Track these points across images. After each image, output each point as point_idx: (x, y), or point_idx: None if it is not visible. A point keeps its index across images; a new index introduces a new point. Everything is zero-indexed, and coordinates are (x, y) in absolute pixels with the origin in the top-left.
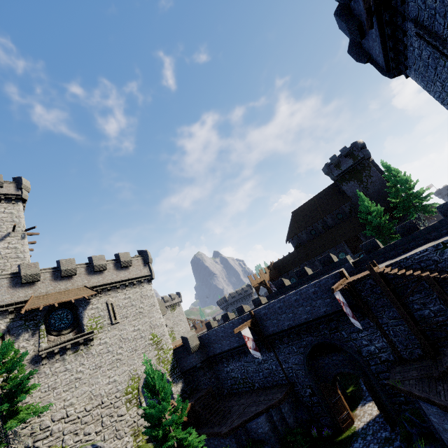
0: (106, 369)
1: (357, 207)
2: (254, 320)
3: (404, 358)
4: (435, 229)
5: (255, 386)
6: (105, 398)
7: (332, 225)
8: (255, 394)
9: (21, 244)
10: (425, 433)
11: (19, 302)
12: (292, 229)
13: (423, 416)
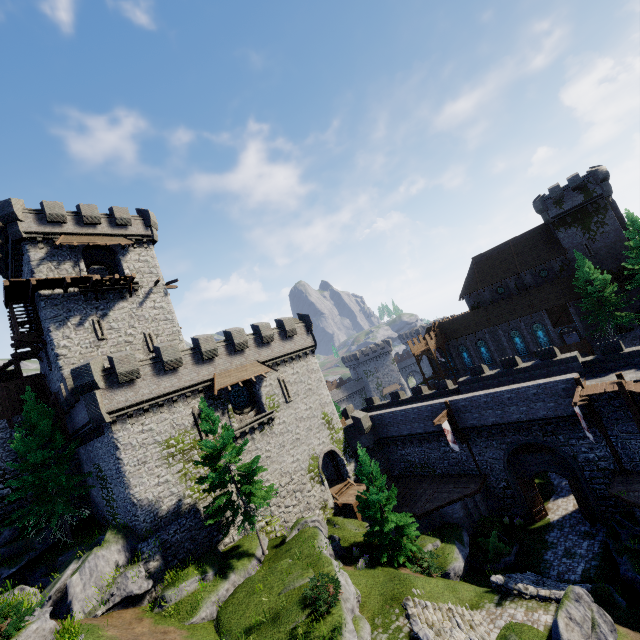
0: (289, 448)
1: (572, 265)
2: (449, 411)
3: (627, 469)
4: None
5: (436, 472)
6: (293, 475)
7: (531, 285)
8: (440, 480)
9: (166, 303)
10: (635, 535)
11: (206, 380)
12: (471, 283)
13: None
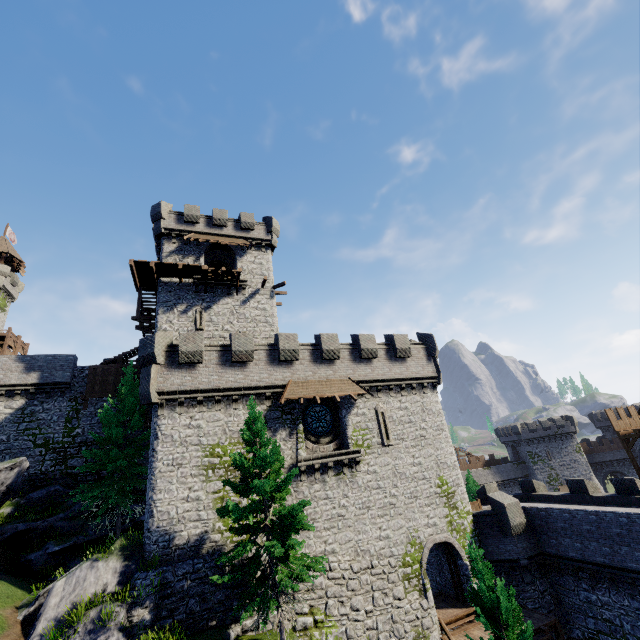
0: (376, 514)
1: None
2: None
3: None
4: None
5: None
6: (375, 560)
7: None
8: None
9: (270, 305)
10: None
11: (277, 385)
12: None
13: None
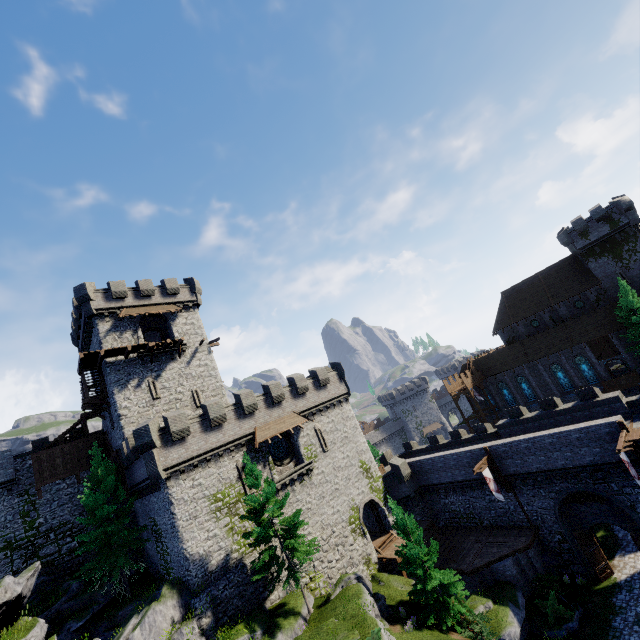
0: (329, 499)
1: (608, 294)
2: (490, 457)
3: None
4: None
5: (483, 523)
6: (334, 528)
7: (567, 317)
8: (488, 533)
9: (210, 360)
10: None
11: (248, 434)
12: (503, 318)
13: None
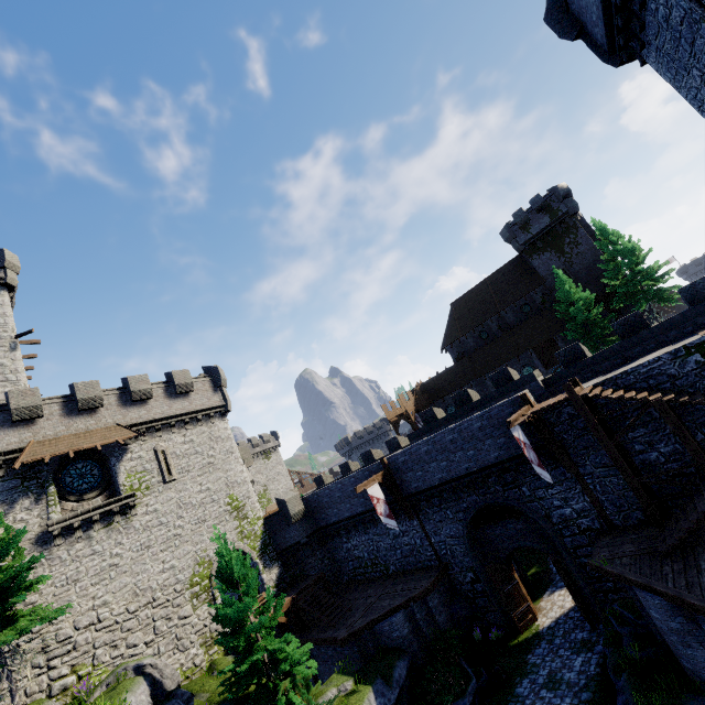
0: (158, 550)
1: (554, 294)
2: (388, 473)
3: (616, 524)
4: (674, 326)
5: (389, 570)
6: (158, 593)
7: (515, 324)
8: (390, 581)
9: (10, 359)
10: (641, 634)
11: (11, 450)
12: (452, 331)
13: (640, 609)
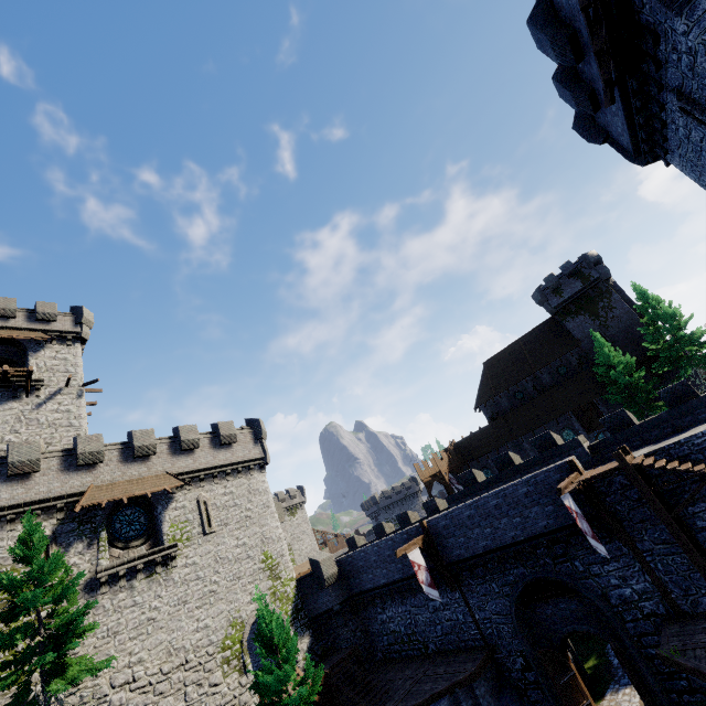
0: (194, 606)
1: (591, 356)
2: (428, 537)
3: (684, 611)
4: None
5: (428, 649)
6: (191, 654)
7: (551, 385)
8: (430, 662)
9: (76, 406)
10: None
11: (73, 493)
12: (485, 390)
13: None
